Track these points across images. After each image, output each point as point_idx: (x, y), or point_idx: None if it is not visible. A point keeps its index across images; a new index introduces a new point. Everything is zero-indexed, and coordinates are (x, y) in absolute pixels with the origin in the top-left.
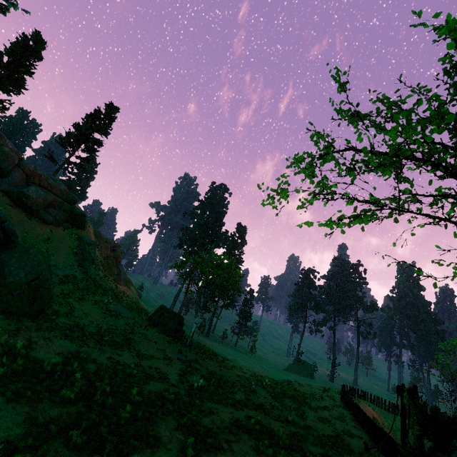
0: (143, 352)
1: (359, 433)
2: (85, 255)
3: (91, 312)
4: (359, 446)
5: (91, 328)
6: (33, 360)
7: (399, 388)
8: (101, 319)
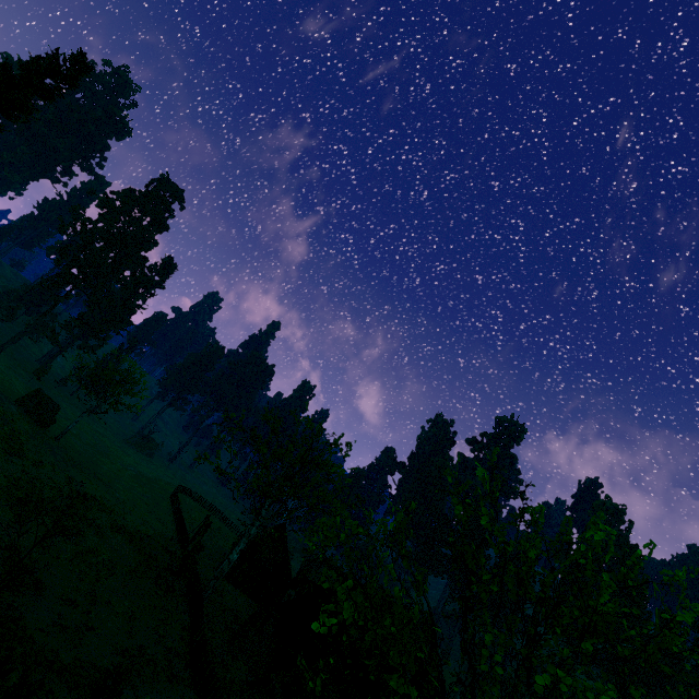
0: (34, 458)
1: (171, 526)
2: None
3: None
4: (168, 537)
5: None
6: None
7: (208, 517)
8: None
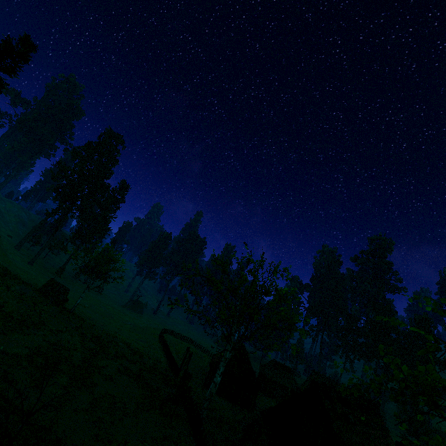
0: (53, 328)
1: (164, 359)
2: None
3: (9, 299)
4: (163, 369)
5: (15, 314)
6: (21, 355)
7: (188, 348)
8: (18, 304)
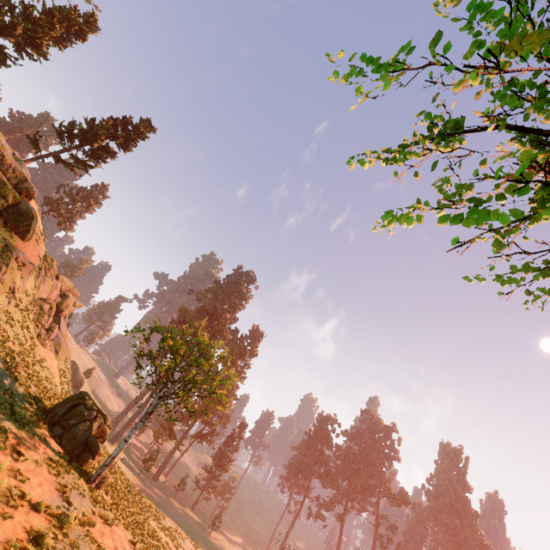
0: None
1: None
2: (1, 274)
3: None
4: None
5: None
6: None
7: None
8: None
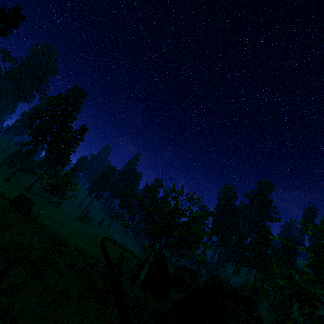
0: (18, 231)
1: (103, 260)
2: None
3: None
4: (102, 267)
5: None
6: None
7: (122, 253)
8: None
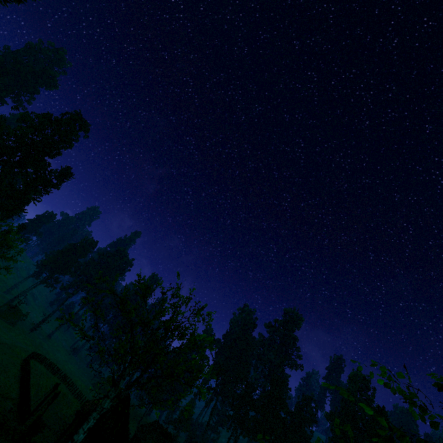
0: None
1: (14, 395)
2: None
3: None
4: (6, 409)
5: None
6: None
7: (56, 385)
8: None
